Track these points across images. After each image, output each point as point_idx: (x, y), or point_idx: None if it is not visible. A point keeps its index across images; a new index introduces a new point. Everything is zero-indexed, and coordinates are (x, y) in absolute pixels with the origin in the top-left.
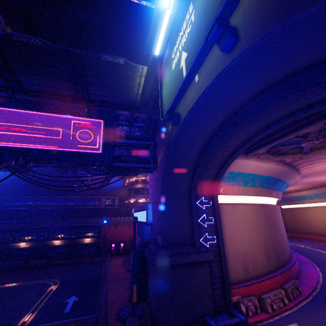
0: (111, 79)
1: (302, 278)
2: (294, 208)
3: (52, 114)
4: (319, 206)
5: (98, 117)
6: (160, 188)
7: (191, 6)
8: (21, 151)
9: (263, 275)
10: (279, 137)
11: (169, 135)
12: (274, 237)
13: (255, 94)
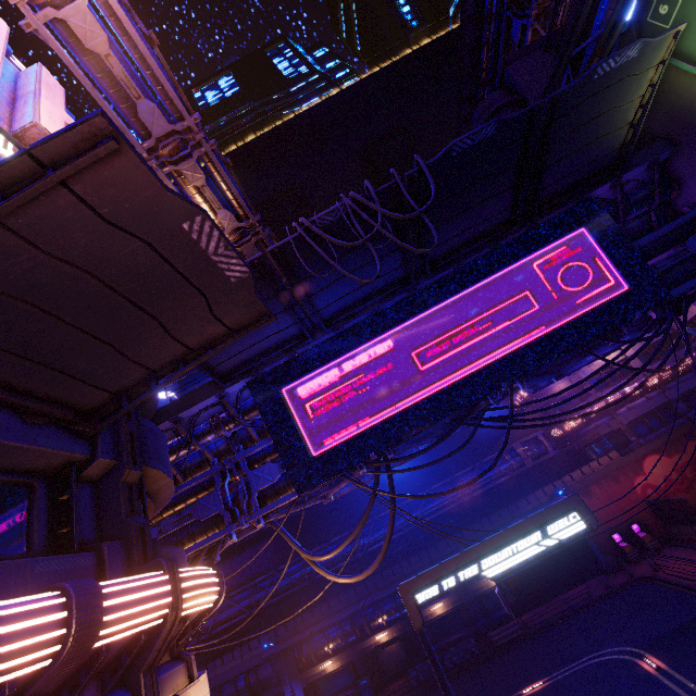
0: (588, 123)
1: None
2: None
3: (494, 276)
4: None
5: (569, 228)
6: None
7: None
8: (495, 370)
9: None
10: None
11: None
12: None
13: None
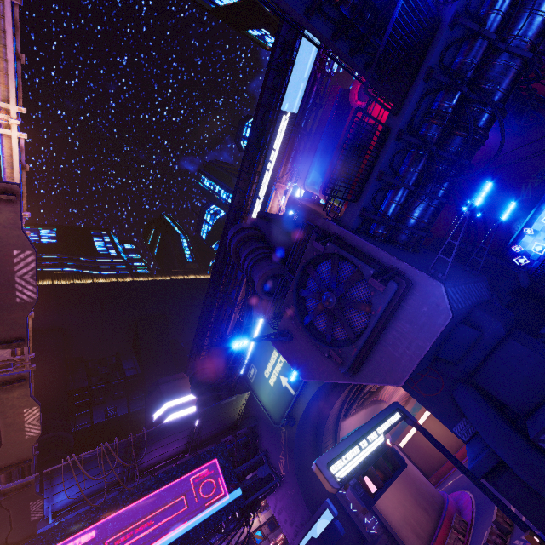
0: (221, 414)
1: (463, 511)
2: (411, 438)
3: (170, 484)
4: (425, 419)
5: (211, 458)
6: (301, 499)
7: (275, 352)
8: None
9: (434, 532)
10: (358, 395)
11: (287, 436)
12: (414, 483)
13: (335, 384)
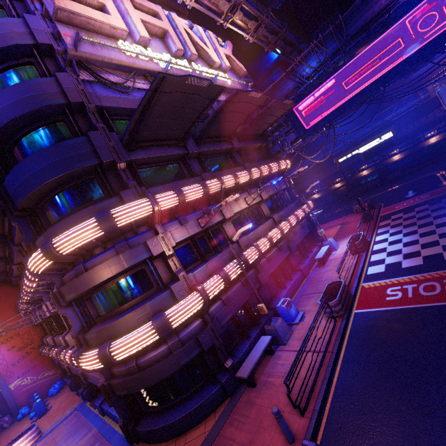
0: None
1: None
2: None
3: (384, 34)
4: None
5: None
6: None
7: None
8: (377, 82)
9: None
10: None
11: None
12: None
13: None
